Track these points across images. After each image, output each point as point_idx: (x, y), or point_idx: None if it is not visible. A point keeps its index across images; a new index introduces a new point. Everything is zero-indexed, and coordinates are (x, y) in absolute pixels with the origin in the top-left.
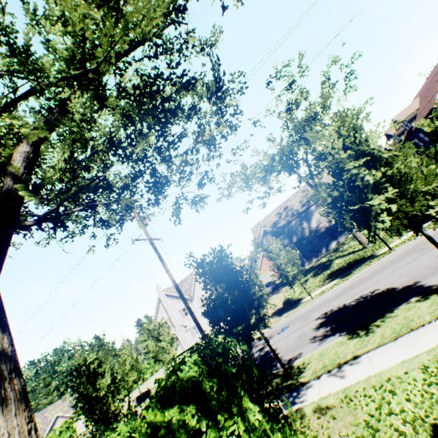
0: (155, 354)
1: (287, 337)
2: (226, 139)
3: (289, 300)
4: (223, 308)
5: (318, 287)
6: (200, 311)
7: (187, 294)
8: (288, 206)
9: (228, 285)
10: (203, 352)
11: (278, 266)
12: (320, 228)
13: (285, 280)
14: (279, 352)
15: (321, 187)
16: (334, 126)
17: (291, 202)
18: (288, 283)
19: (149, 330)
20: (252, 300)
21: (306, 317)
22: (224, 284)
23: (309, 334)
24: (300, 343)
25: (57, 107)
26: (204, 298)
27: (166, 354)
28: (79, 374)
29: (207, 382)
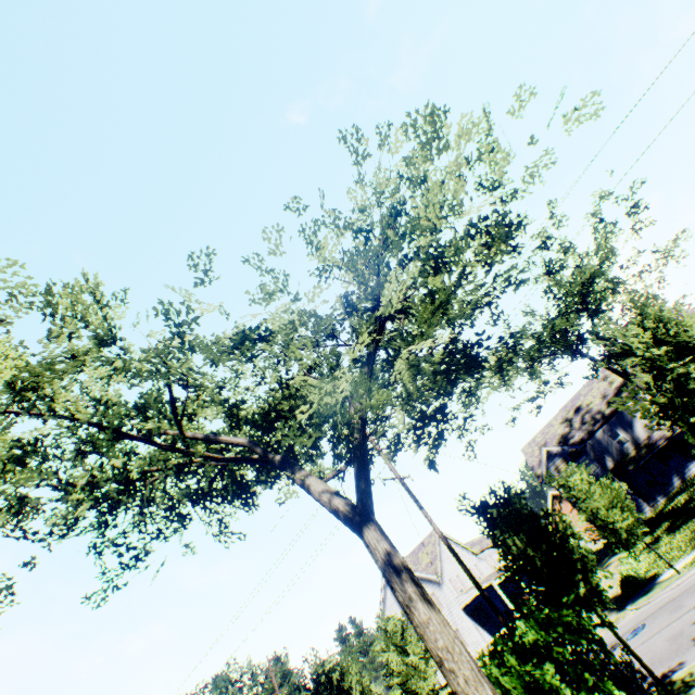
0: (403, 679)
1: (648, 642)
2: (513, 366)
3: (631, 578)
4: (530, 572)
5: (684, 551)
6: (458, 605)
7: (430, 572)
8: (581, 405)
9: (530, 537)
10: (535, 615)
11: (593, 512)
12: (656, 439)
13: (614, 538)
14: (639, 666)
15: (637, 376)
16: (633, 321)
17: (586, 399)
18: (620, 543)
19: (387, 632)
20: (571, 560)
21: (676, 605)
22: (523, 536)
23: (689, 631)
24: (675, 648)
25: (366, 366)
26: (501, 555)
27: (421, 679)
28: (317, 687)
29: (555, 646)
